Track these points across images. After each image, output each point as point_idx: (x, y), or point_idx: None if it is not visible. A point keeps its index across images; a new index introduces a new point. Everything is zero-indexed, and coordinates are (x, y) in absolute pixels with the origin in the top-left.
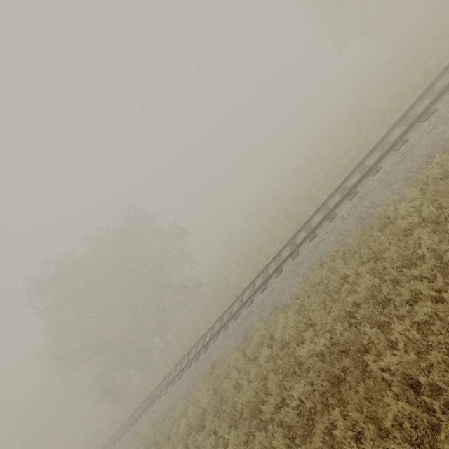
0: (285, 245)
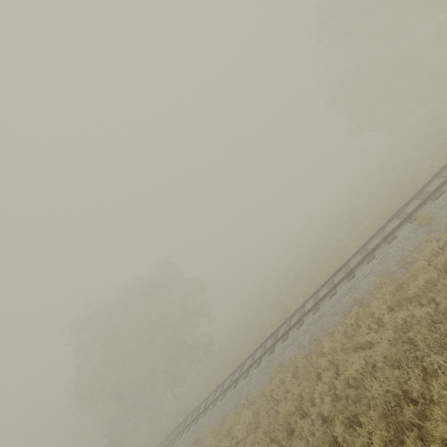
0: (270, 336)
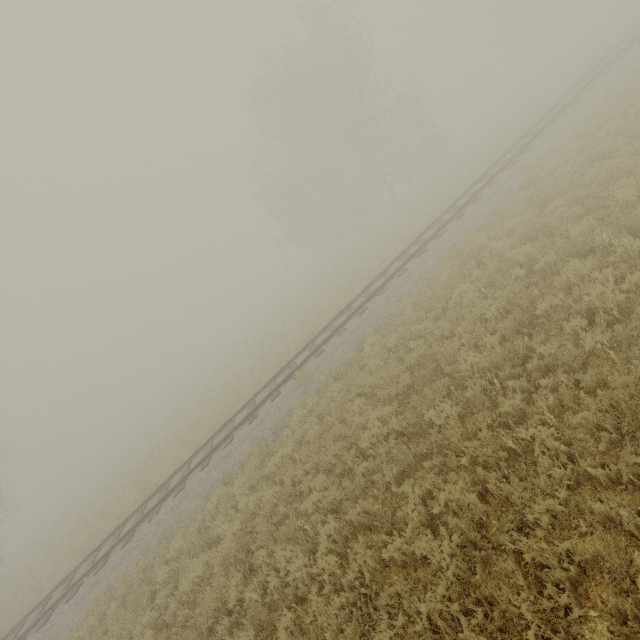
0: (108, 536)
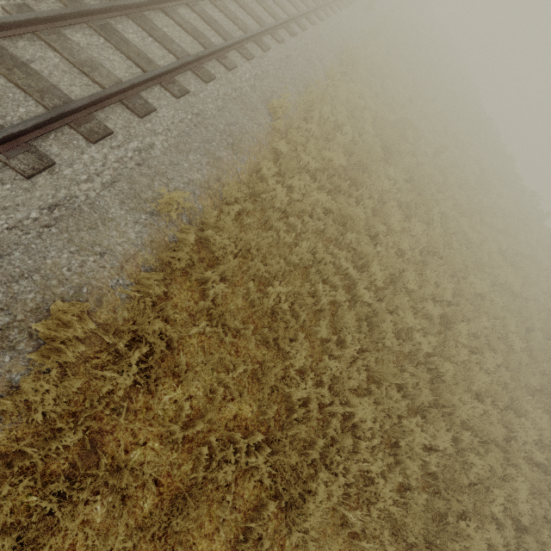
0: None
